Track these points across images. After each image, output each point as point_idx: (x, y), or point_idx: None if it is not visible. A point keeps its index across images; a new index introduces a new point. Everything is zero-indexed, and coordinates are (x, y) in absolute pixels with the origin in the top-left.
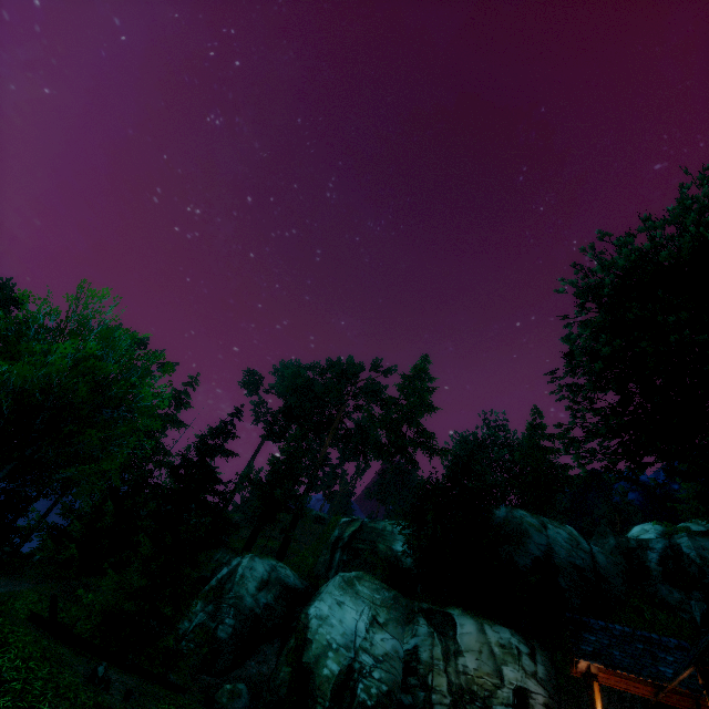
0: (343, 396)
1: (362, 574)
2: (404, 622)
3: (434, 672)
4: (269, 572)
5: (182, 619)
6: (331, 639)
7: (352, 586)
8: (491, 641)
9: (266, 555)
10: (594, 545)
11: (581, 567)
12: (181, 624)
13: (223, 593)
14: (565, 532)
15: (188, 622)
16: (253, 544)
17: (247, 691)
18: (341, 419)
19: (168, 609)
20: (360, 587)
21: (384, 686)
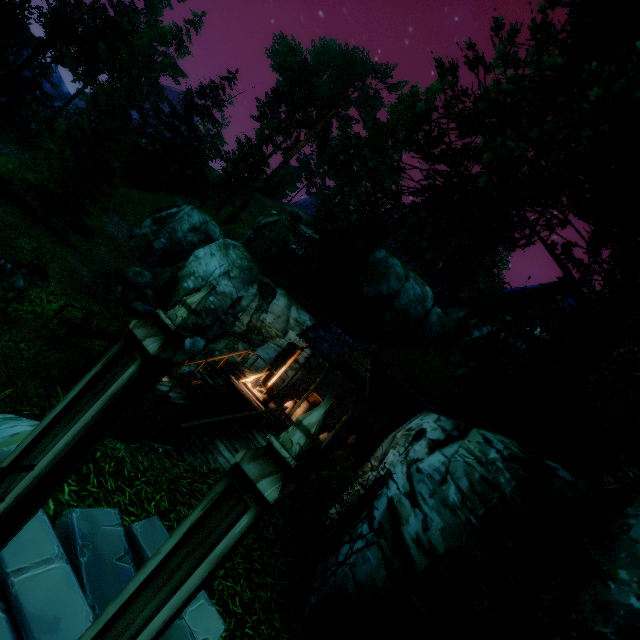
0: (335, 99)
1: (240, 246)
2: (248, 283)
3: (245, 313)
4: (201, 223)
5: (137, 227)
6: (196, 271)
7: (227, 249)
8: (291, 316)
9: (205, 212)
10: (449, 312)
11: (410, 315)
12: (135, 229)
13: (166, 223)
14: (421, 290)
15: (139, 230)
16: (222, 208)
17: (151, 278)
18: (326, 126)
19: (132, 218)
20: (231, 252)
21: (213, 306)
